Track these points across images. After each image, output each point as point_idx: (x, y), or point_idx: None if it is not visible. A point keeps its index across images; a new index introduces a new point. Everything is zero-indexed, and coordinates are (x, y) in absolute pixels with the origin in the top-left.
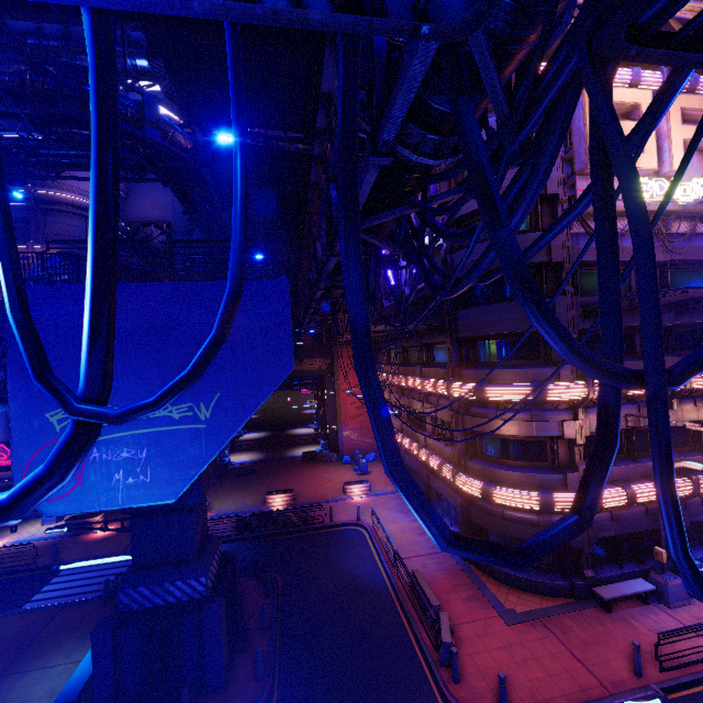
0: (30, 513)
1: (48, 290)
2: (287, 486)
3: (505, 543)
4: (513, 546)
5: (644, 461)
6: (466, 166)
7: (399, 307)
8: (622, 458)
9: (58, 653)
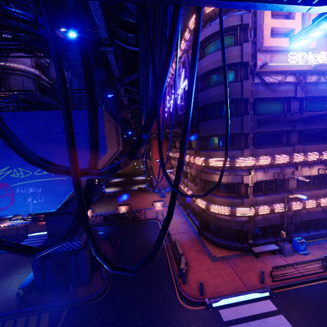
0: None
1: None
2: (128, 202)
3: (216, 228)
4: (219, 230)
5: (281, 194)
6: None
7: (178, 120)
8: (271, 192)
9: (24, 268)
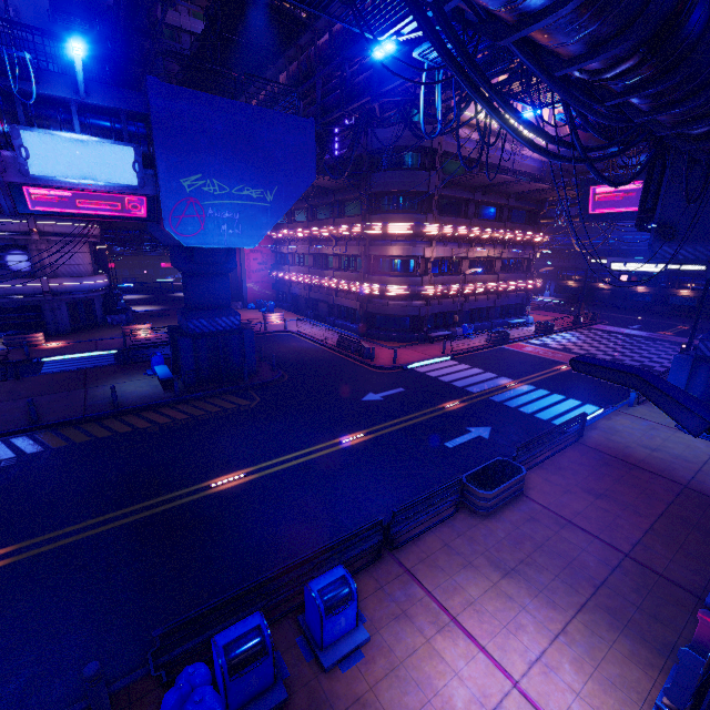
0: None
1: (176, 90)
2: None
3: (387, 321)
4: (391, 322)
5: (456, 276)
6: (475, 105)
7: None
8: (447, 274)
9: (118, 379)
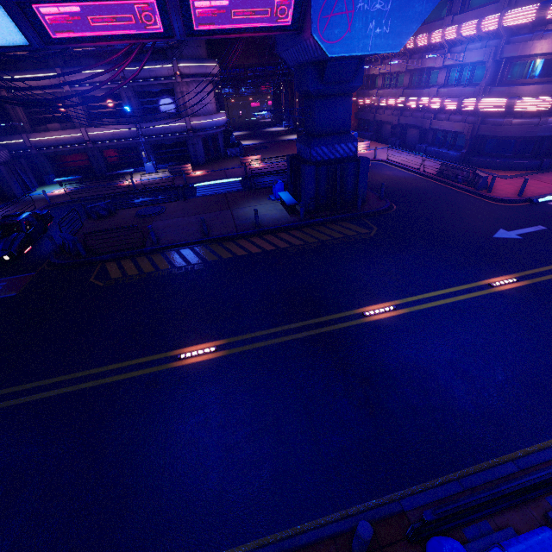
0: (130, 169)
1: None
2: None
3: (501, 146)
4: (506, 146)
5: None
6: None
7: None
8: None
9: (251, 203)
